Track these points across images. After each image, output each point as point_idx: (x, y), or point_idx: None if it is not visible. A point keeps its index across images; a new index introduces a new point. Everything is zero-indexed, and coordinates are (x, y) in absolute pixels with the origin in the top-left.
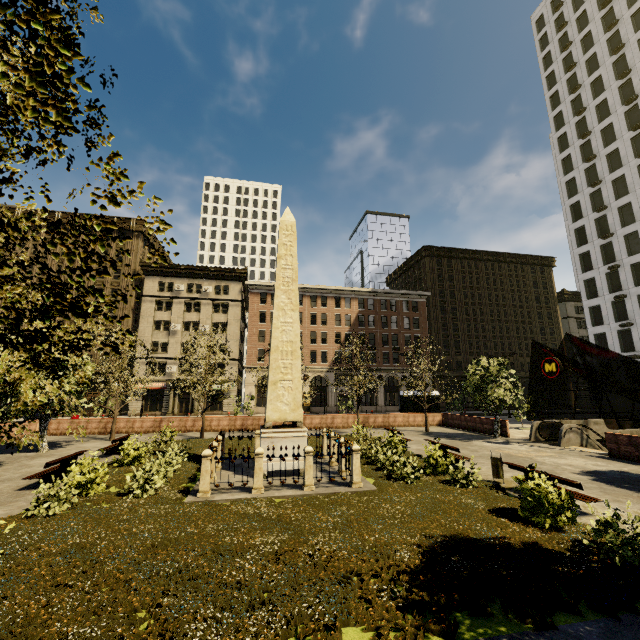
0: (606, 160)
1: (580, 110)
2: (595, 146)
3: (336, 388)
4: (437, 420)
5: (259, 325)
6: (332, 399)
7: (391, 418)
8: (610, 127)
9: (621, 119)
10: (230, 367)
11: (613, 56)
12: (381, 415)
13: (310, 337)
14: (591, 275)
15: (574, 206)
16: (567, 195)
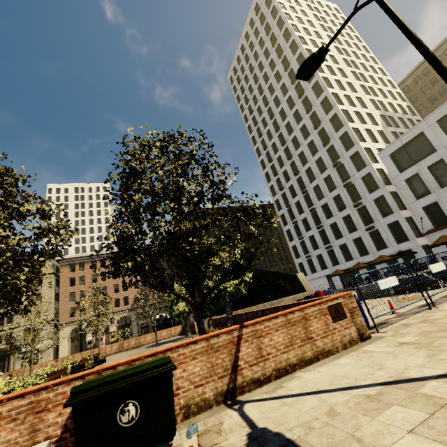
0: (272, 148)
1: (255, 123)
2: (266, 141)
3: (138, 322)
4: (178, 331)
5: (70, 289)
6: (135, 331)
7: (142, 339)
8: (269, 131)
9: (272, 127)
10: (45, 328)
11: (261, 96)
12: (134, 339)
13: (114, 288)
14: (282, 212)
15: (267, 174)
16: (262, 169)
